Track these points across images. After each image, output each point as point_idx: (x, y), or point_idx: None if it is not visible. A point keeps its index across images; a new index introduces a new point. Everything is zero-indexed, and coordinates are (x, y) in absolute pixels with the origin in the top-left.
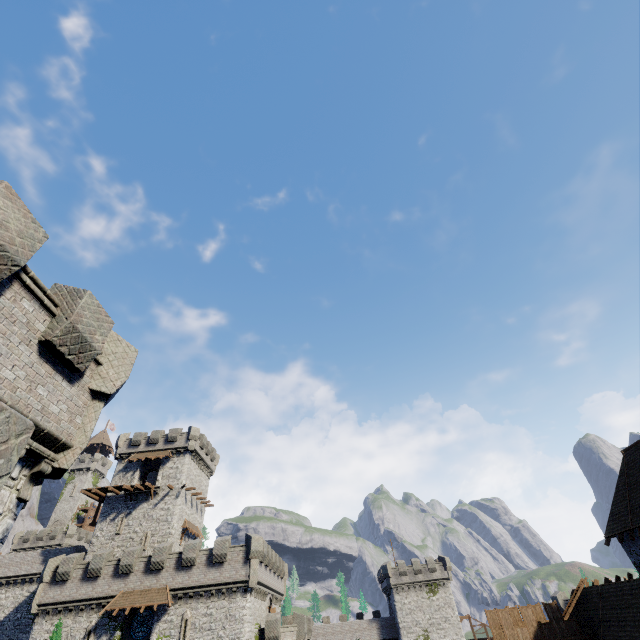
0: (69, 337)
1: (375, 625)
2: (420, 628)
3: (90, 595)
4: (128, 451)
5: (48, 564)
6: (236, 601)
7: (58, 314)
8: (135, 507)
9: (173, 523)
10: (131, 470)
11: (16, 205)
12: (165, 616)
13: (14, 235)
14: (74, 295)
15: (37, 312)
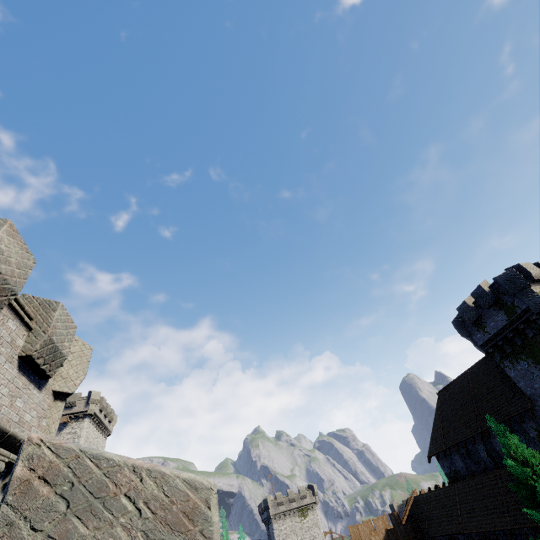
0: (45, 349)
1: None
2: None
3: None
4: None
5: None
6: None
7: (34, 327)
8: None
9: None
10: None
11: (16, 240)
12: None
13: (14, 267)
14: (46, 307)
15: (18, 329)
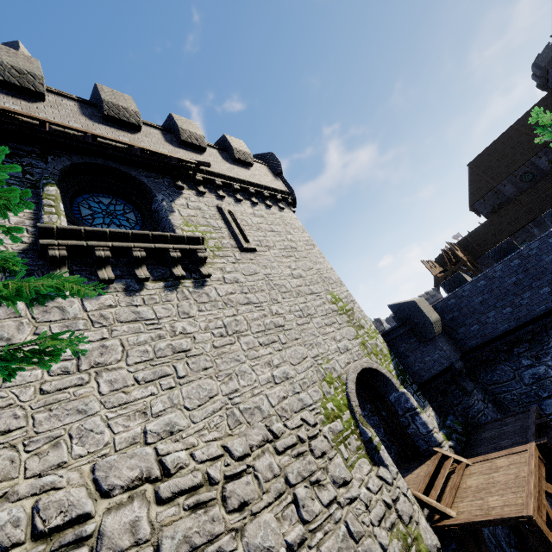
0: None
1: None
2: None
3: None
4: None
5: None
6: (285, 212)
7: None
8: None
9: None
10: None
11: None
12: (180, 200)
13: None
14: None
15: None
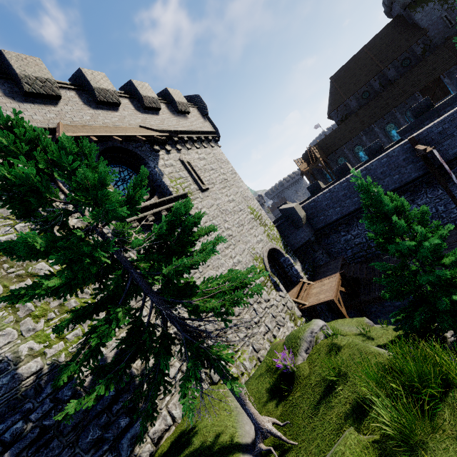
0: None
1: None
2: None
3: None
4: None
5: None
6: (215, 149)
7: None
8: None
9: None
10: None
11: None
12: (160, 161)
13: None
14: None
15: None
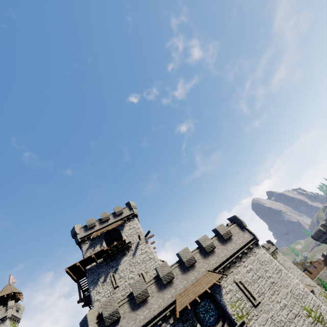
0: None
1: None
2: None
3: (150, 316)
4: (87, 233)
5: (88, 318)
6: (257, 253)
7: None
8: (118, 263)
9: (156, 258)
10: (97, 244)
11: None
12: (223, 290)
13: None
14: None
15: None
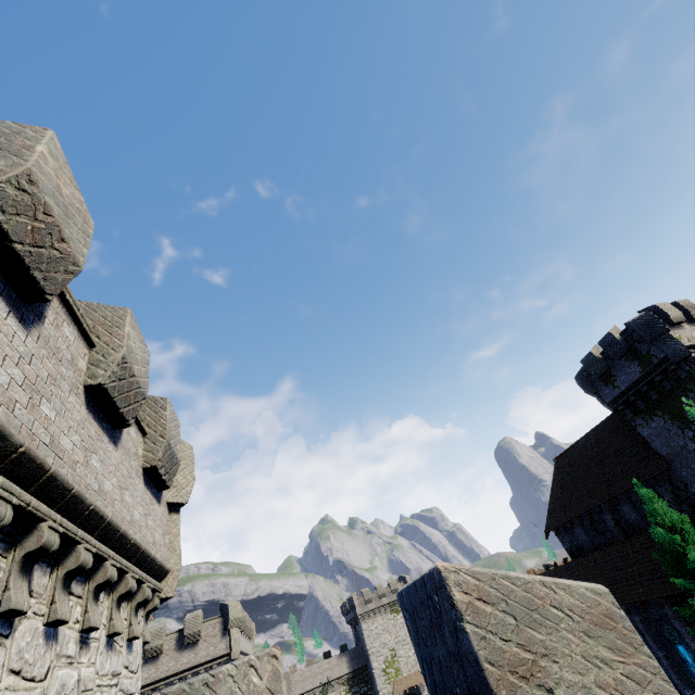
0: (166, 456)
1: (344, 659)
2: (388, 649)
3: None
4: None
5: None
6: None
7: (148, 432)
8: None
9: None
10: None
11: (136, 331)
12: None
13: (140, 366)
14: (153, 406)
15: (137, 436)
